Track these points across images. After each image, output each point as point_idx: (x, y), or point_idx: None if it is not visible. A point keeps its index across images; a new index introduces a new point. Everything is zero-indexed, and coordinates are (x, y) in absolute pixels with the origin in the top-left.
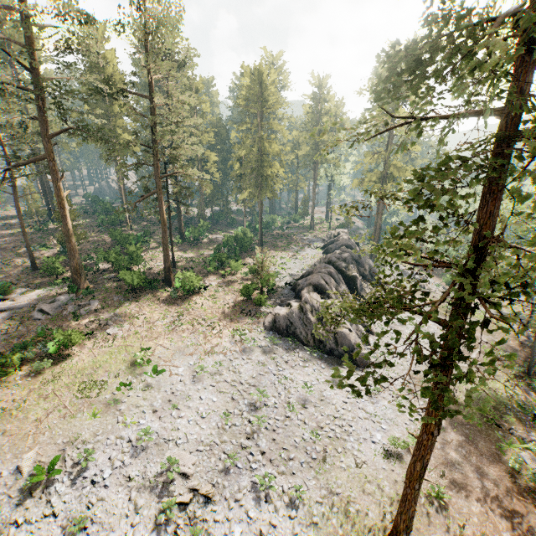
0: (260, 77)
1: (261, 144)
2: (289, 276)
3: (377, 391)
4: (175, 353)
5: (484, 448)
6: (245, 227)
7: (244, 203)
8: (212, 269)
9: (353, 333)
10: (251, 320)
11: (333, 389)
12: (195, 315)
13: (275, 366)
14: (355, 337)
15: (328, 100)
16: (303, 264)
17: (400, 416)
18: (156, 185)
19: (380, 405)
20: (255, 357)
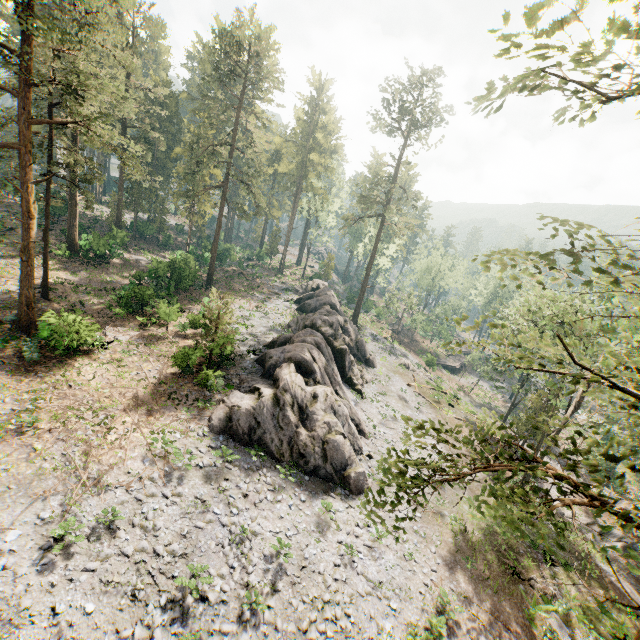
0: (248, 35)
1: (234, 135)
2: (252, 339)
3: (379, 537)
4: (6, 491)
5: (512, 618)
6: (188, 252)
7: (190, 217)
8: (123, 311)
9: (348, 441)
10: (188, 413)
11: (320, 541)
12: (74, 399)
13: (227, 506)
14: (350, 448)
15: (328, 111)
16: (273, 322)
17: (412, 579)
18: (20, 134)
19: (385, 562)
20: (189, 489)
